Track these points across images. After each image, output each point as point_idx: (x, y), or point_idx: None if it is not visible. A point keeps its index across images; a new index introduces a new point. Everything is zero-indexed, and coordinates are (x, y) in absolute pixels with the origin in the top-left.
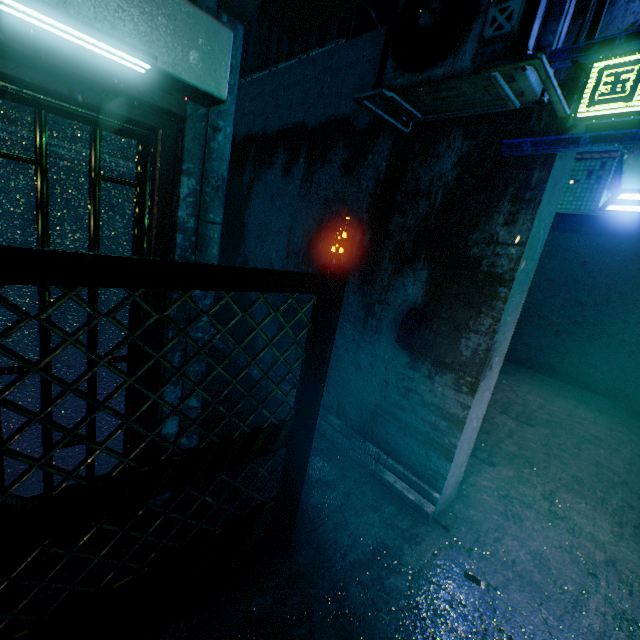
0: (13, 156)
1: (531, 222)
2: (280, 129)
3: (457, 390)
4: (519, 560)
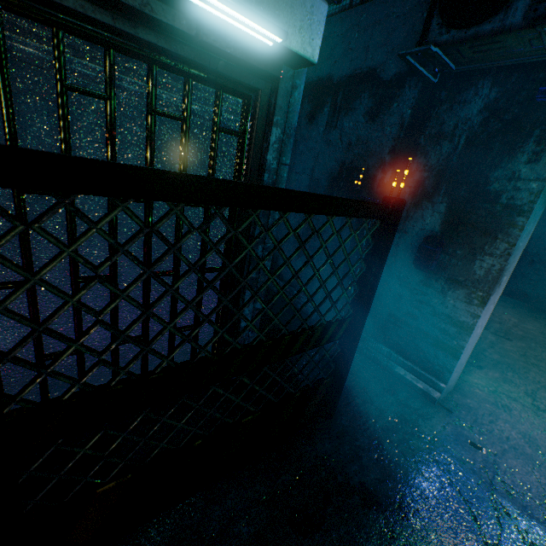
0: (171, 115)
1: None
2: (305, 82)
3: (468, 303)
4: (512, 437)
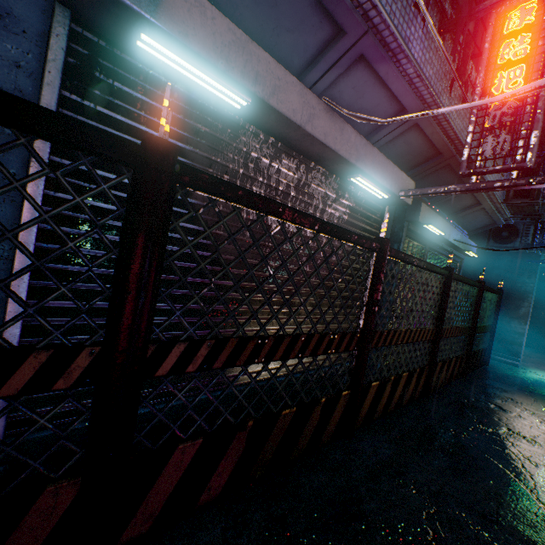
0: None
1: (535, 278)
2: None
3: (519, 324)
4: None
